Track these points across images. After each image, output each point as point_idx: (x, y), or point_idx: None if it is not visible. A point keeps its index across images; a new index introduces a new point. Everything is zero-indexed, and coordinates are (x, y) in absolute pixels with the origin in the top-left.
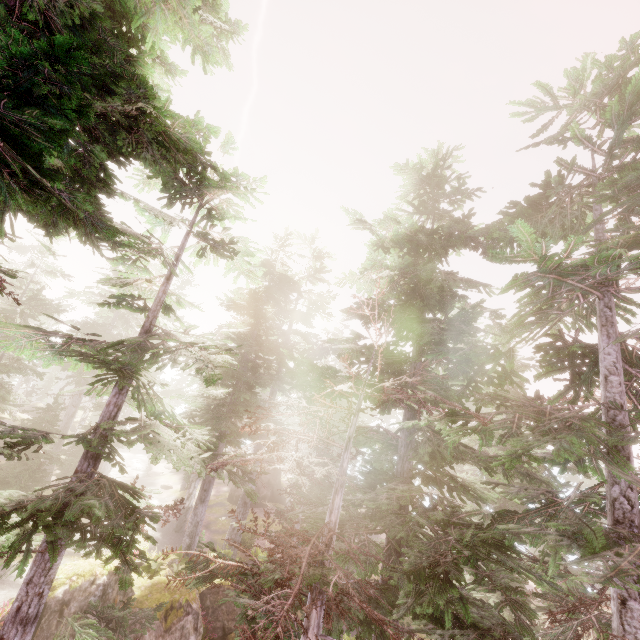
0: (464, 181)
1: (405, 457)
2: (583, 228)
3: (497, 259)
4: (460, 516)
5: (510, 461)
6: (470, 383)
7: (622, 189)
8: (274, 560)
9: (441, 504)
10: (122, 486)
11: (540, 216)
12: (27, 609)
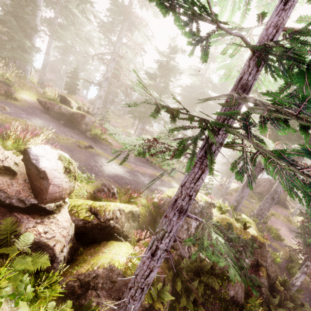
0: None
1: None
2: None
3: None
4: None
5: None
6: None
7: None
8: None
9: None
10: None
11: None
12: (182, 203)
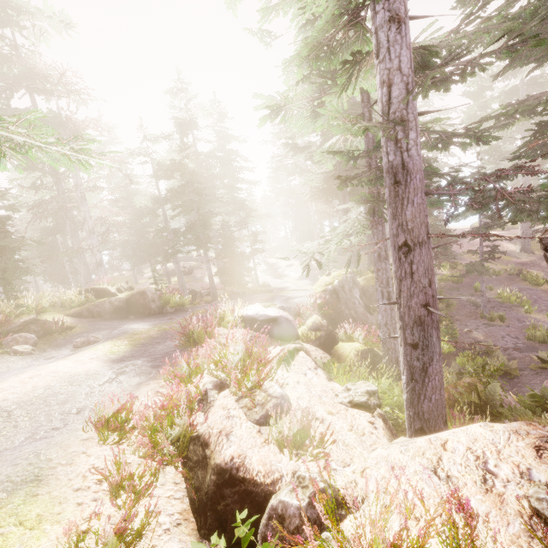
0: None
1: None
2: None
3: None
4: None
5: None
6: None
7: None
8: None
9: None
10: None
11: None
12: (385, 253)
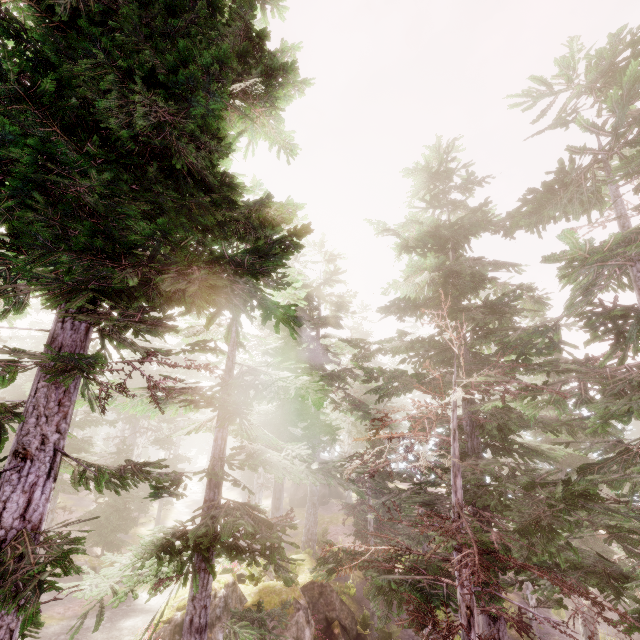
0: (472, 171)
1: (472, 434)
2: (600, 200)
3: (549, 261)
4: (542, 477)
5: (601, 425)
6: (519, 357)
7: (634, 167)
8: (442, 533)
9: (520, 470)
10: (249, 506)
11: (559, 198)
12: (199, 620)
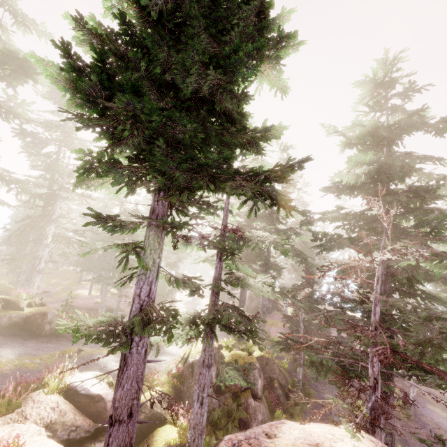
0: (414, 81)
1: (386, 281)
2: None
3: None
4: (437, 314)
5: None
6: (433, 230)
7: None
8: (365, 335)
9: (421, 308)
10: (236, 307)
11: None
12: (207, 361)
